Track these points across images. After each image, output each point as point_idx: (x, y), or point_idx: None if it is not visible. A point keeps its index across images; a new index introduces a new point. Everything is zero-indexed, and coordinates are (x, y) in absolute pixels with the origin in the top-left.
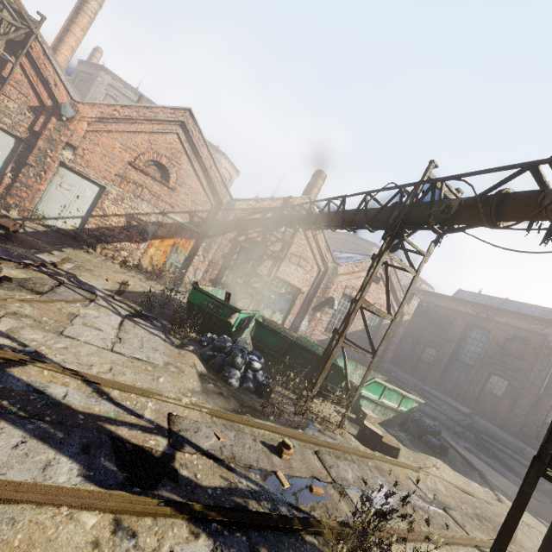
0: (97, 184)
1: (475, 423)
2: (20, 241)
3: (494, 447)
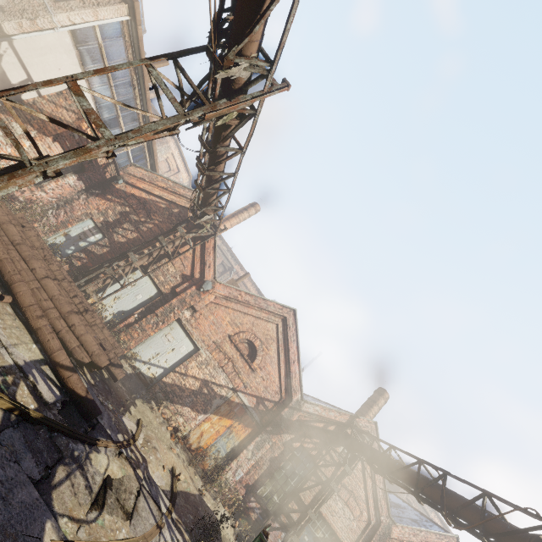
0: (194, 343)
1: None
2: (115, 390)
3: None
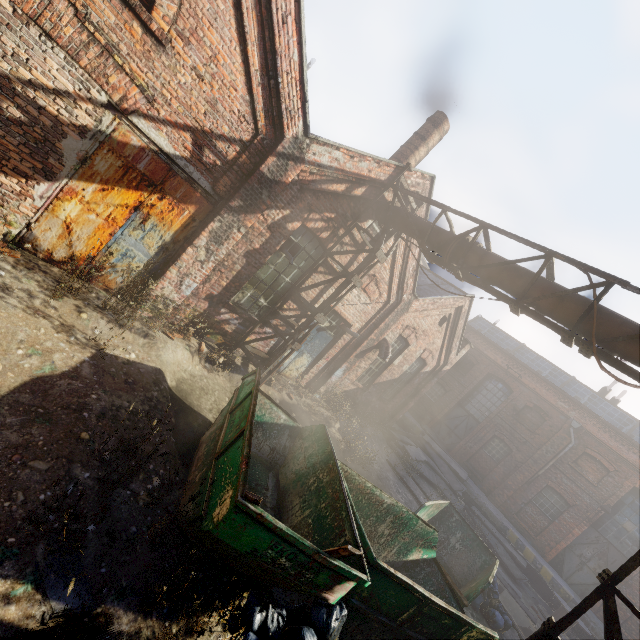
0: None
1: (467, 488)
2: None
3: (483, 524)
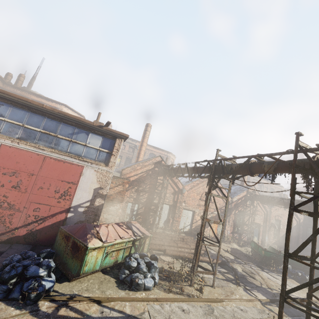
0: (191, 210)
1: None
2: None
3: None
